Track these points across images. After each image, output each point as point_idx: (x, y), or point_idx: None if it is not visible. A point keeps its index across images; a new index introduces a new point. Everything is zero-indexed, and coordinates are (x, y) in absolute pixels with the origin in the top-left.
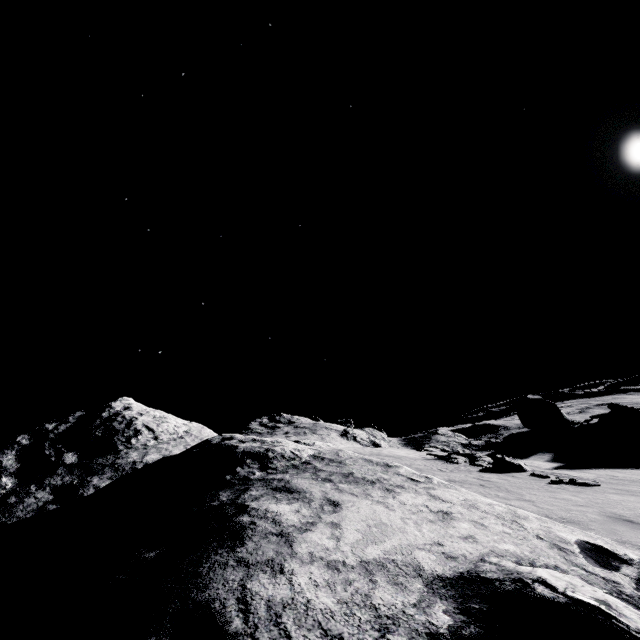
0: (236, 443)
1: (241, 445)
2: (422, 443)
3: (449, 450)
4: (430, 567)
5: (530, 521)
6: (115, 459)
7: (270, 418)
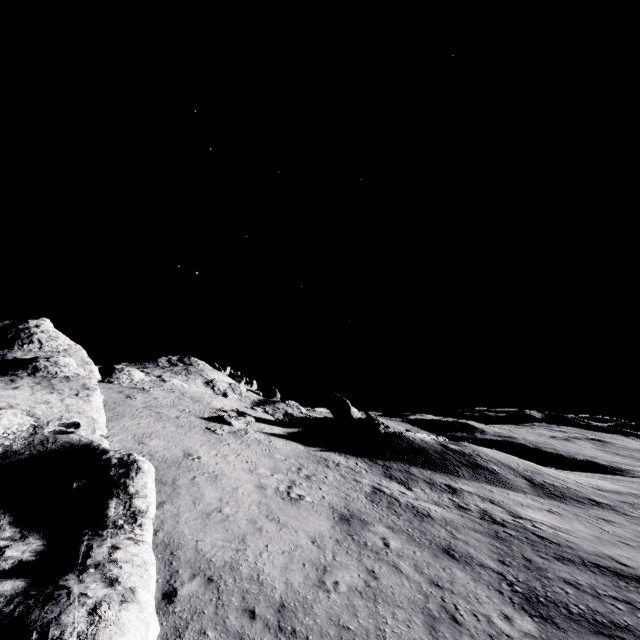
0: (43, 361)
1: (42, 362)
2: (264, 404)
3: (270, 413)
4: None
5: (80, 415)
6: (7, 353)
7: (181, 358)
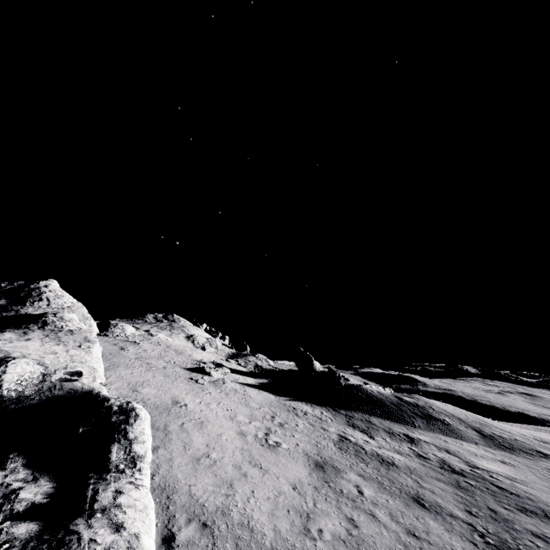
0: (51, 316)
1: (50, 317)
2: (237, 357)
3: (242, 365)
4: (13, 355)
5: (82, 364)
6: (21, 309)
7: (165, 315)
